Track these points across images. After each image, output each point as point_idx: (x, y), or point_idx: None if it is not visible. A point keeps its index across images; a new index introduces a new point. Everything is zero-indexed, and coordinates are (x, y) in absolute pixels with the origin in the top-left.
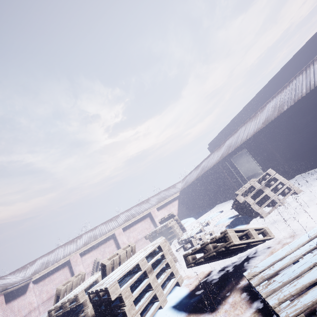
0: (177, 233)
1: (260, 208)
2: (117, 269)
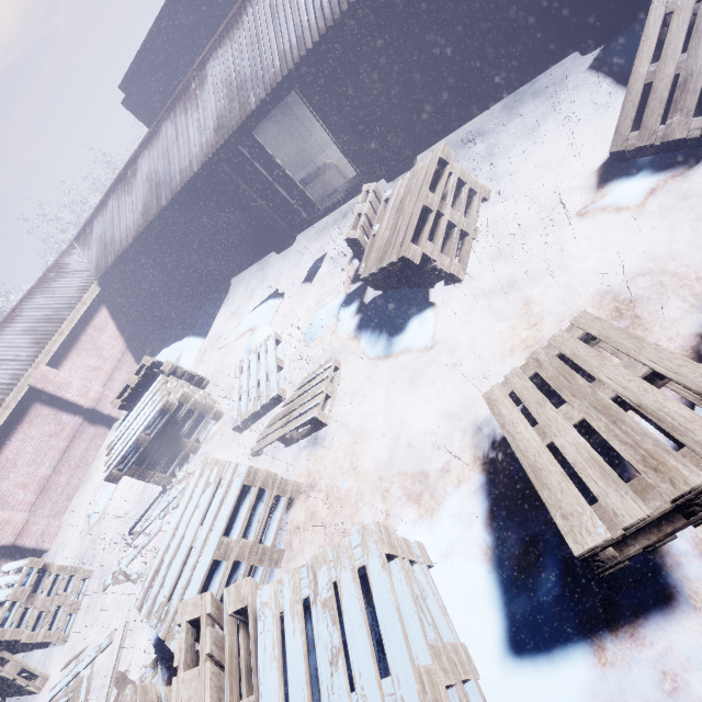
0: (204, 406)
1: (451, 261)
2: None
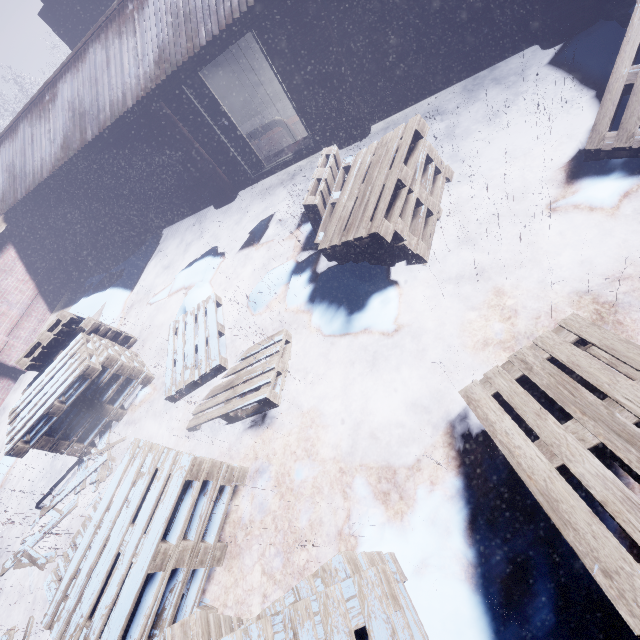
0: (132, 370)
1: (418, 241)
2: None
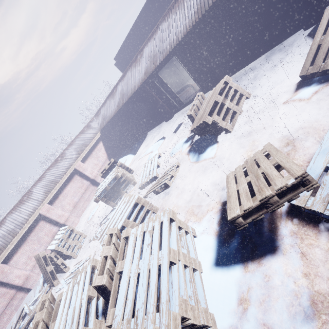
0: (130, 179)
1: (226, 123)
2: (124, 277)
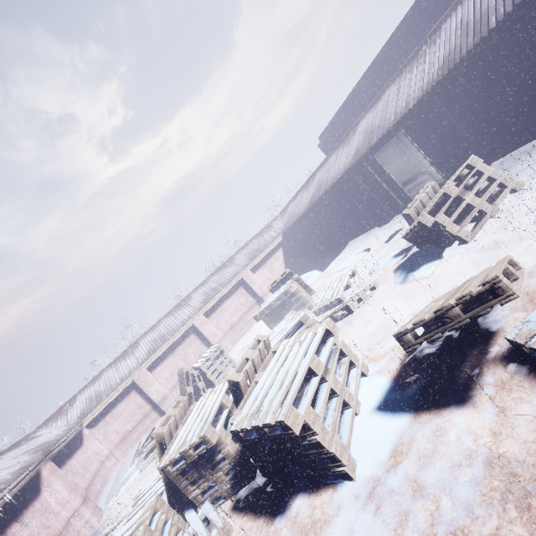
0: (305, 299)
1: (461, 228)
2: (260, 382)
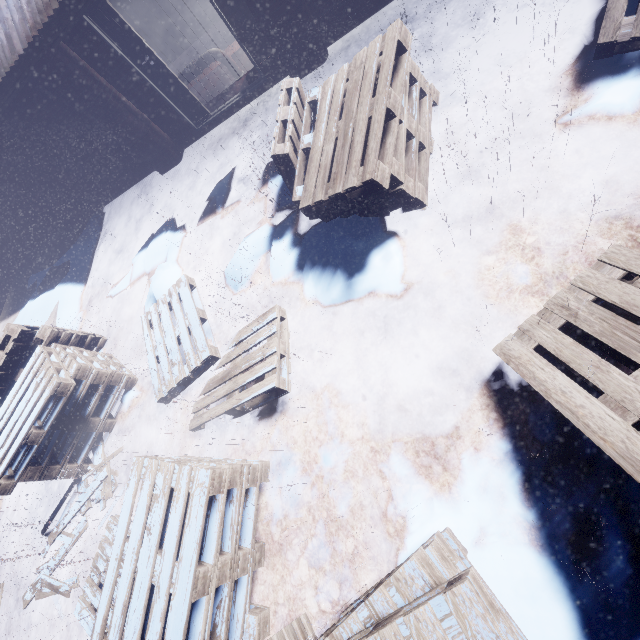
0: (111, 376)
1: (415, 182)
2: None
